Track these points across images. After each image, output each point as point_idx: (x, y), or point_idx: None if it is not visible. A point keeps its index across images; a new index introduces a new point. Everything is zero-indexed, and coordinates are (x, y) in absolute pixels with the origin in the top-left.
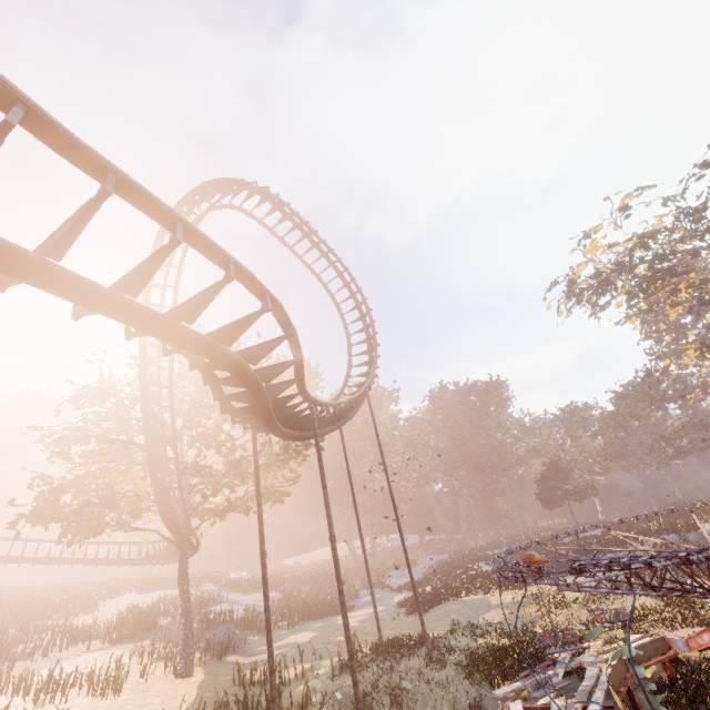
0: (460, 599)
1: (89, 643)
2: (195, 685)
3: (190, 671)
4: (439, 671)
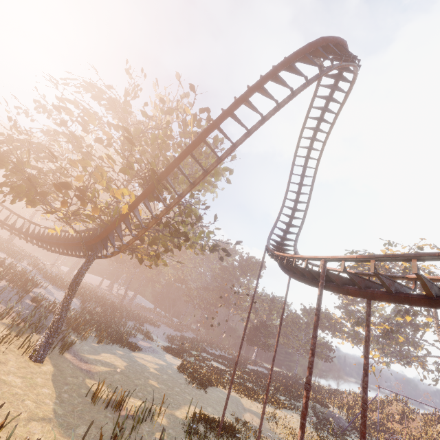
0: (221, 389)
1: None
2: (49, 376)
3: (44, 359)
4: None
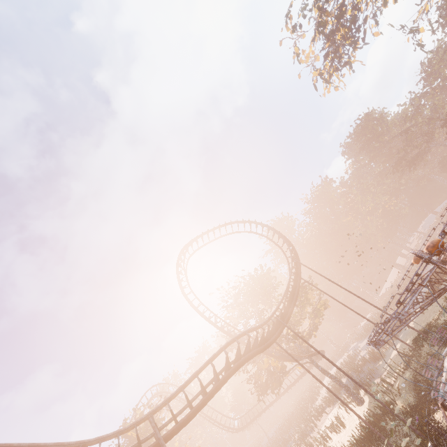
0: None
1: (325, 412)
2: (367, 405)
3: (361, 401)
4: (434, 346)
